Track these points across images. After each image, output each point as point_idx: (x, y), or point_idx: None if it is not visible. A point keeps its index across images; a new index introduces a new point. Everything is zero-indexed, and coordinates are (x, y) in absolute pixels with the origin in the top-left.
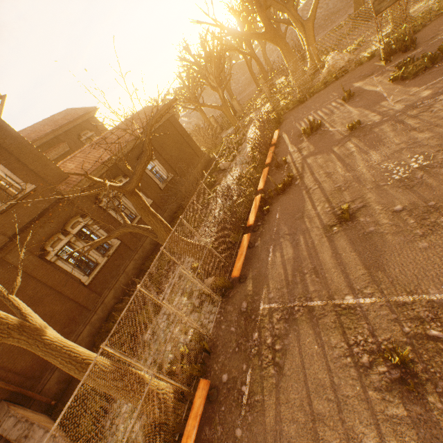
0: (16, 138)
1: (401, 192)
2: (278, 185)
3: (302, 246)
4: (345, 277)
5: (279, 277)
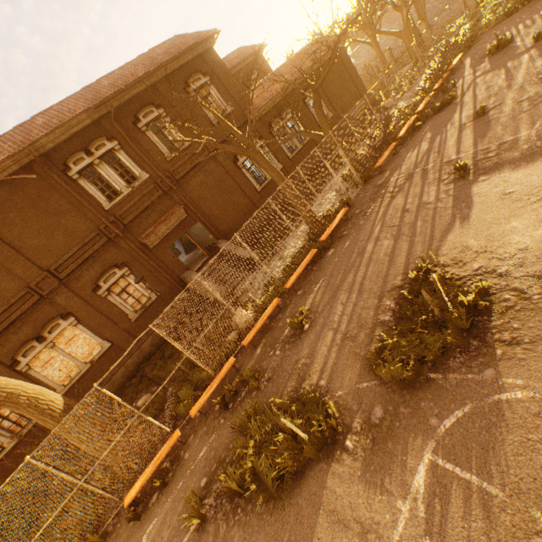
0: (223, 68)
1: (535, 87)
2: (435, 104)
3: (437, 142)
4: (456, 149)
5: (411, 162)
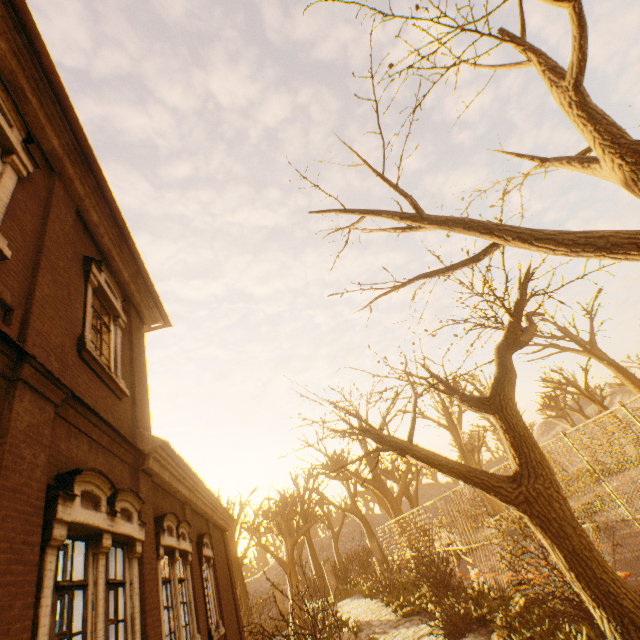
0: (143, 350)
1: None
2: None
3: None
4: None
5: None
